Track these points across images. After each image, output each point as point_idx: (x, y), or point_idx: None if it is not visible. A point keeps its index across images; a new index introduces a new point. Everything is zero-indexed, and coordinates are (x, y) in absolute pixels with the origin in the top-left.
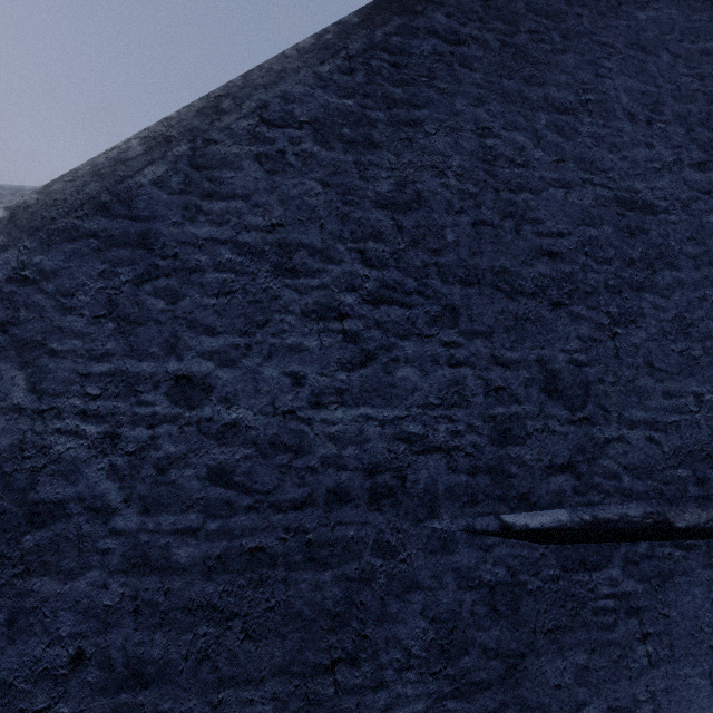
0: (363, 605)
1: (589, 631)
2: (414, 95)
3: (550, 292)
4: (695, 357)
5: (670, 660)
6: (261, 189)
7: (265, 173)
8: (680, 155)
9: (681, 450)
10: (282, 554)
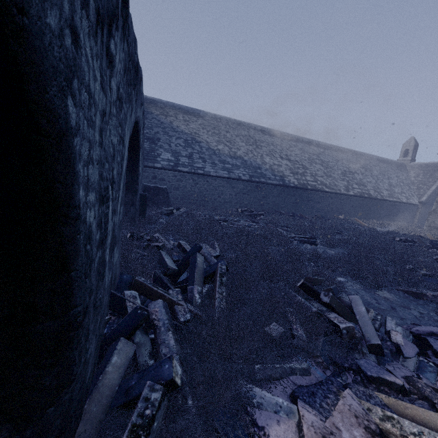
0: None
1: None
2: None
3: None
4: None
5: None
6: None
7: None
8: None
9: None
10: None
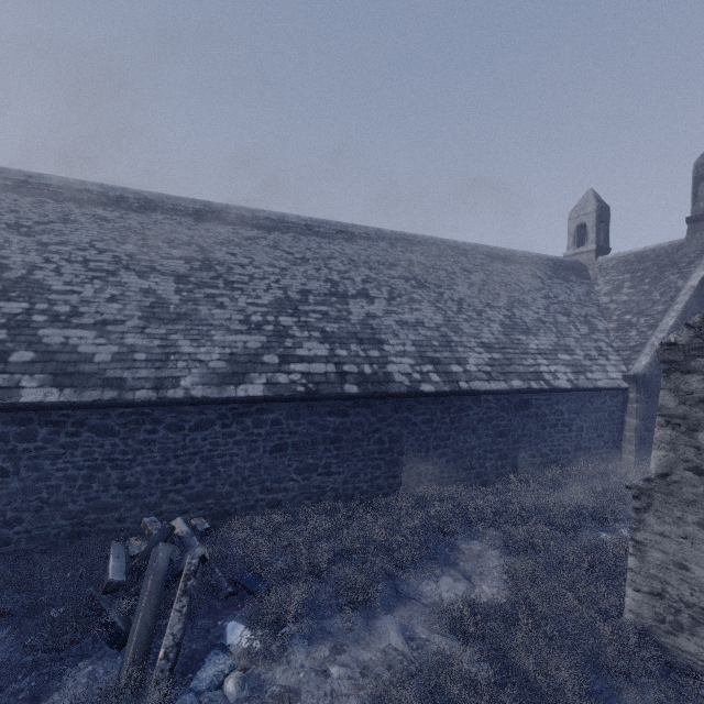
0: None
1: None
2: None
3: None
4: None
5: None
6: None
7: None
8: None
9: None
10: None
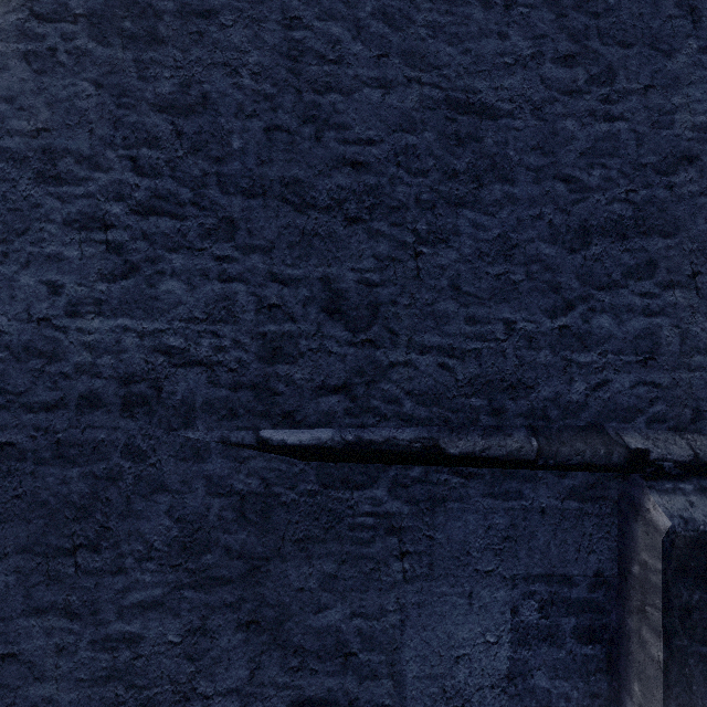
0: (109, 501)
1: (343, 544)
2: None
3: (348, 206)
4: (515, 281)
5: (427, 577)
6: (27, 91)
7: (33, 73)
8: (542, 47)
9: (478, 379)
10: (31, 450)
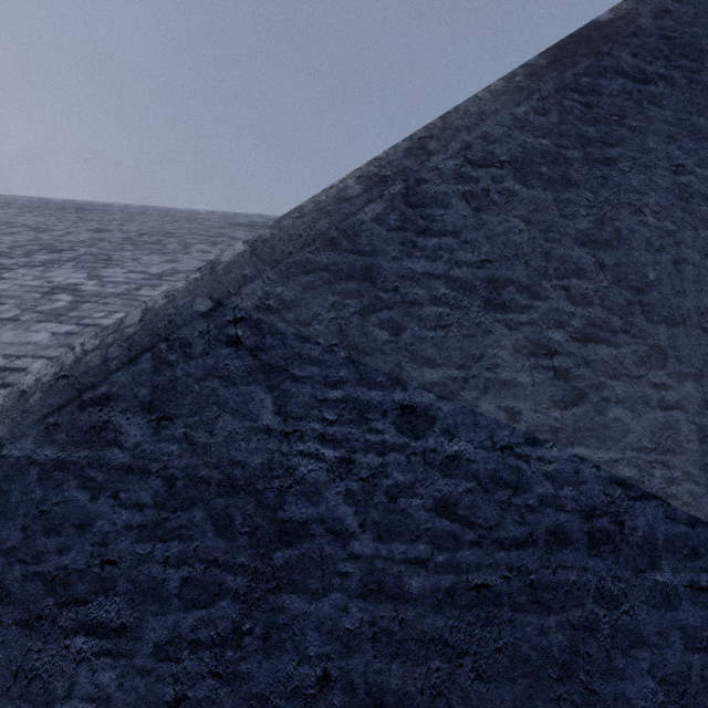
0: (589, 656)
1: None
2: (607, 133)
3: None
4: None
5: None
6: (468, 226)
7: (472, 210)
8: None
9: None
10: (506, 593)
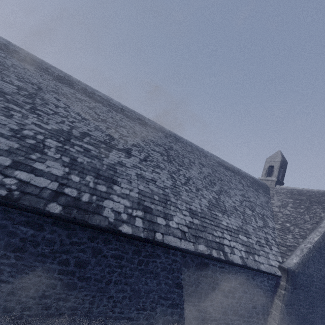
0: (324, 294)
1: None
2: None
3: None
4: None
5: None
6: None
7: None
8: None
9: None
10: (321, 288)
